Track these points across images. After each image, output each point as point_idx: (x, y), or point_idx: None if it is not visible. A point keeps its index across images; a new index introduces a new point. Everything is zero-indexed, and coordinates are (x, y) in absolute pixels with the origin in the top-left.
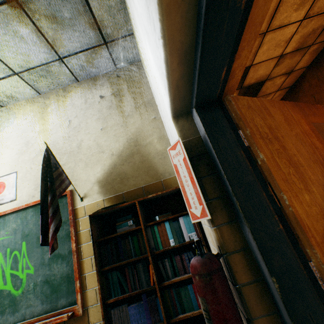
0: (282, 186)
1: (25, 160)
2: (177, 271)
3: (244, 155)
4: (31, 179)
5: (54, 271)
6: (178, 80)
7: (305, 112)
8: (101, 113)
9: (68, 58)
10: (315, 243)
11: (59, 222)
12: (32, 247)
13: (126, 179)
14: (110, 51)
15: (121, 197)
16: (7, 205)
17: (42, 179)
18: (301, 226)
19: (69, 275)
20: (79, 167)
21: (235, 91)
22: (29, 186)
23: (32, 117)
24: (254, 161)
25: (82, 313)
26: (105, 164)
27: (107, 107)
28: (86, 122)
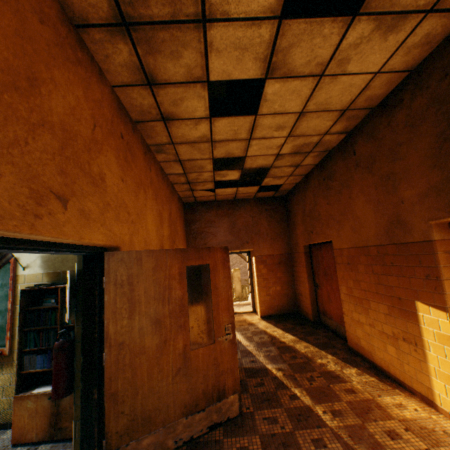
0: (109, 315)
1: None
2: None
3: (97, 294)
4: None
5: None
6: None
7: (189, 256)
8: None
9: None
10: (109, 346)
11: None
12: None
13: (67, 261)
14: None
15: (59, 274)
16: None
17: None
18: (106, 337)
19: (3, 326)
20: None
21: (237, 170)
22: None
23: None
24: (104, 298)
25: (9, 353)
26: None
27: None
28: None
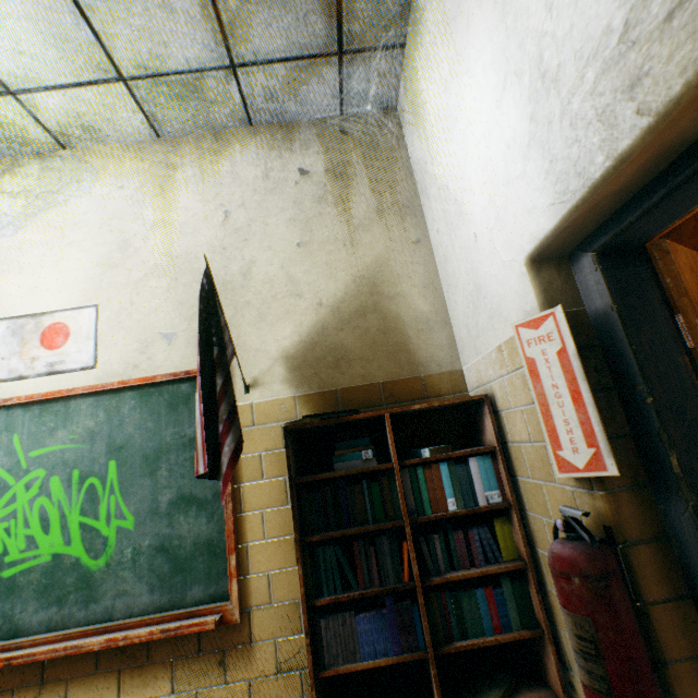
0: None
1: (117, 282)
2: (457, 560)
3: (689, 366)
4: (131, 327)
5: (180, 529)
6: (606, 196)
7: None
8: (300, 209)
9: (248, 69)
10: None
11: (240, 434)
12: (130, 475)
13: (347, 363)
14: (343, 74)
15: (333, 397)
16: (74, 377)
17: (198, 337)
18: None
19: (213, 542)
20: (244, 320)
21: None
22: (127, 343)
23: (136, 186)
24: None
25: (240, 619)
26: (303, 323)
27: (314, 197)
28: (264, 222)
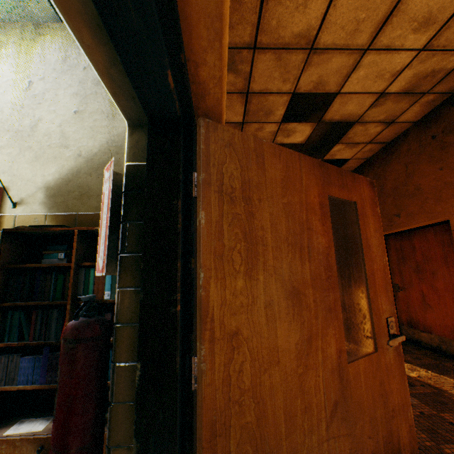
0: (208, 261)
1: None
2: None
3: (180, 208)
4: None
5: None
6: (108, 67)
7: (330, 179)
8: (83, 87)
9: None
10: (209, 338)
11: None
12: None
13: (88, 197)
14: None
15: (72, 218)
16: None
17: None
18: (202, 314)
19: None
20: (25, 159)
21: (311, 123)
22: None
23: None
24: (193, 220)
25: None
26: (64, 166)
27: (95, 80)
28: (55, 93)
